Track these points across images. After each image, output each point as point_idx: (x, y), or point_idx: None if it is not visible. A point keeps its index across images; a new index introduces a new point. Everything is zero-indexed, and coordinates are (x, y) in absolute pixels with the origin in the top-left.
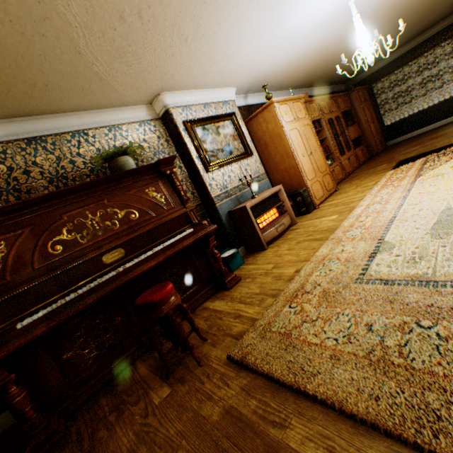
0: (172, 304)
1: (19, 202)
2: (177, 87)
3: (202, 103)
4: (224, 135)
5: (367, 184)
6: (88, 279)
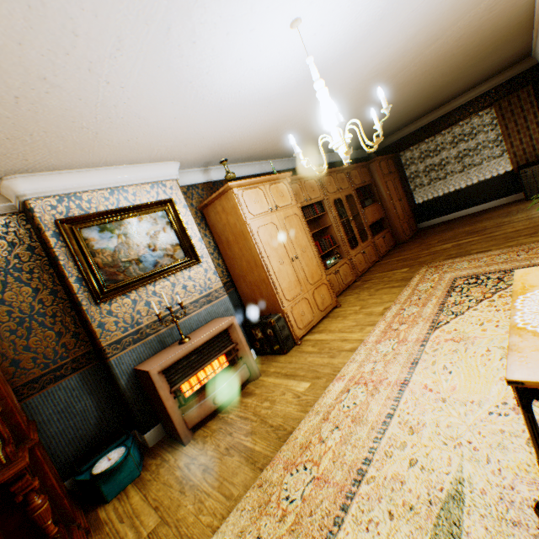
0: None
1: None
2: (38, 167)
3: (107, 187)
4: (147, 235)
5: (374, 308)
6: None
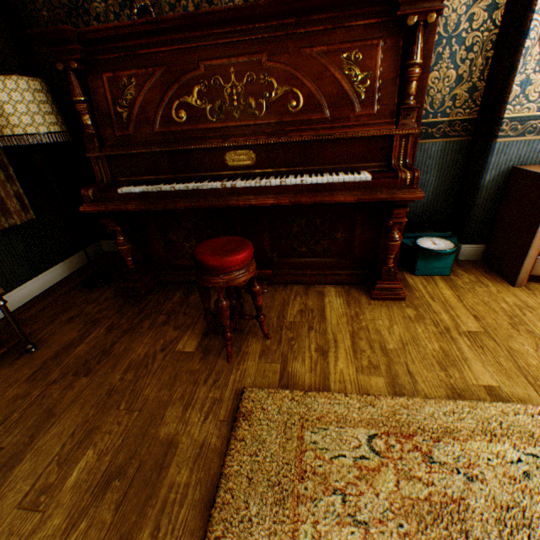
0: (224, 281)
1: (150, 20)
2: None
3: None
4: None
5: None
6: (202, 175)
